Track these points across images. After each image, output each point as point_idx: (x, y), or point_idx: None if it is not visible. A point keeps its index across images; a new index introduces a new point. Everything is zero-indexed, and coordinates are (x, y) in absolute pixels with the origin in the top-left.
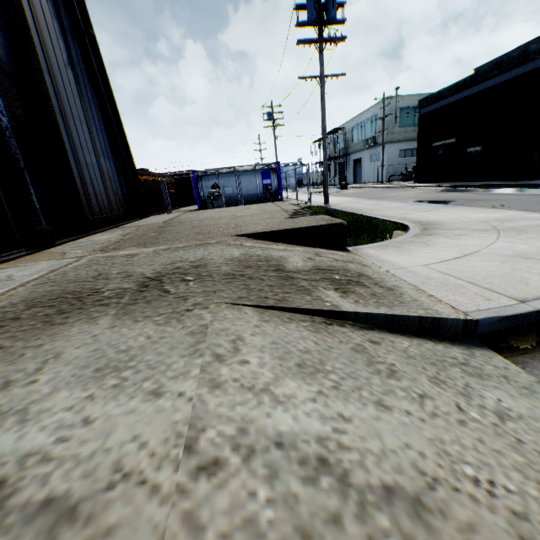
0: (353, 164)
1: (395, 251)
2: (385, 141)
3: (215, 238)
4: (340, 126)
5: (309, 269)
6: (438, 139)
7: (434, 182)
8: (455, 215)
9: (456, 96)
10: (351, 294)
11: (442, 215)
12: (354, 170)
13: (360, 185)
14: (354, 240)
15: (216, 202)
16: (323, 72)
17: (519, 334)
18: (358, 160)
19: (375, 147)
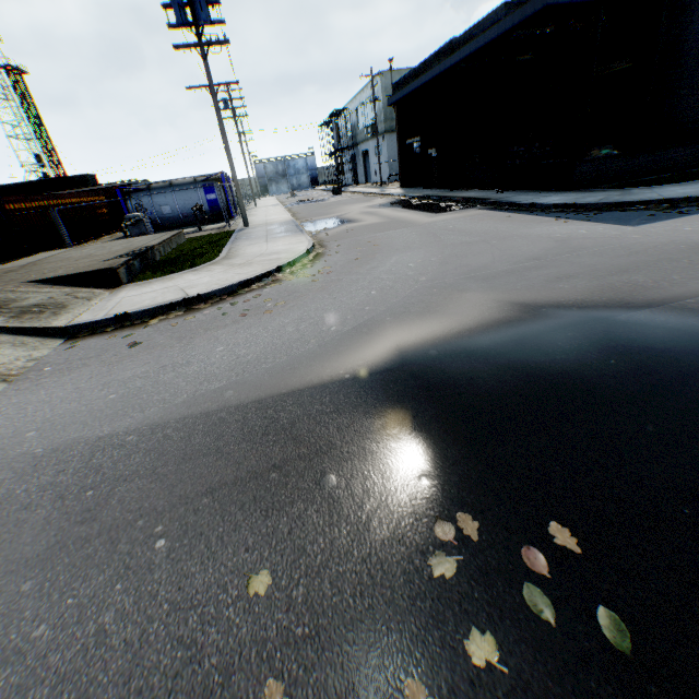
0: (363, 157)
1: (139, 287)
2: (383, 130)
3: (9, 285)
4: (346, 106)
5: (27, 306)
6: (410, 136)
7: (413, 187)
8: (268, 247)
9: (406, 89)
10: (17, 318)
11: (262, 247)
12: (365, 165)
13: (363, 187)
14: (145, 278)
15: (138, 228)
16: (211, 81)
17: (88, 331)
18: (366, 153)
19: (378, 137)
